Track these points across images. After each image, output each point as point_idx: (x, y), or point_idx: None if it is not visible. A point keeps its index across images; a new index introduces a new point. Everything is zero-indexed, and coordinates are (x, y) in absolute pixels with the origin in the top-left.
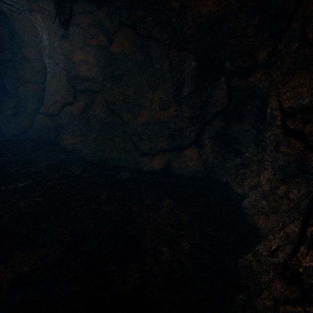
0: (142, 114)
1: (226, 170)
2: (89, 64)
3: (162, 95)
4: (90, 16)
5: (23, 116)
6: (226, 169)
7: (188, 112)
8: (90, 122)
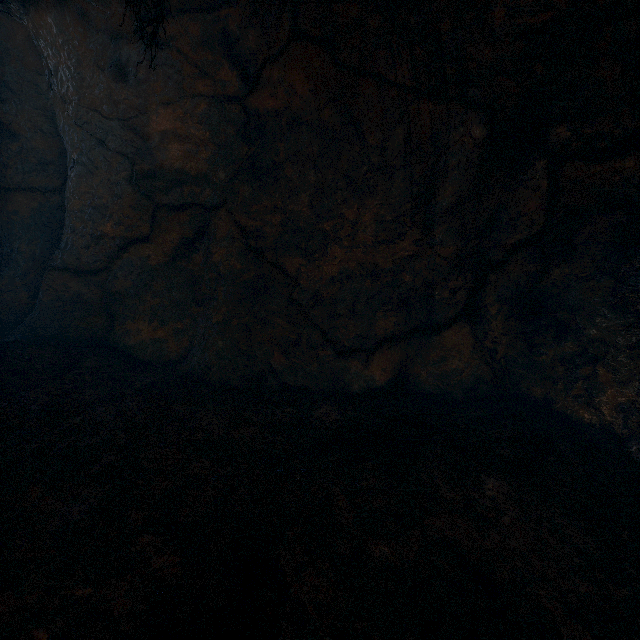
0: (331, 255)
1: (541, 372)
2: (190, 141)
3: (382, 208)
4: (199, 20)
5: (5, 278)
6: (541, 368)
7: (451, 246)
8: (197, 284)
